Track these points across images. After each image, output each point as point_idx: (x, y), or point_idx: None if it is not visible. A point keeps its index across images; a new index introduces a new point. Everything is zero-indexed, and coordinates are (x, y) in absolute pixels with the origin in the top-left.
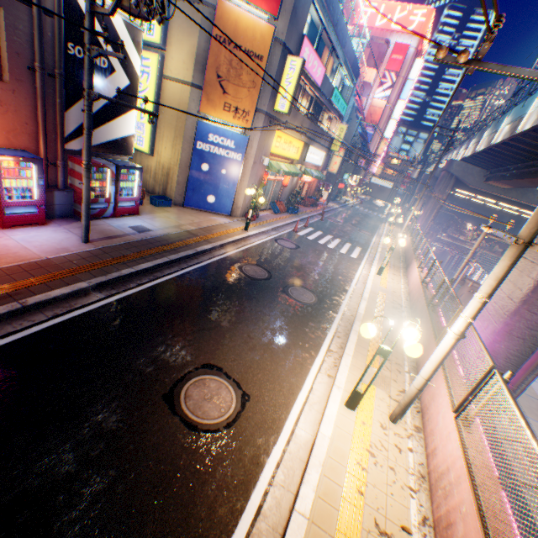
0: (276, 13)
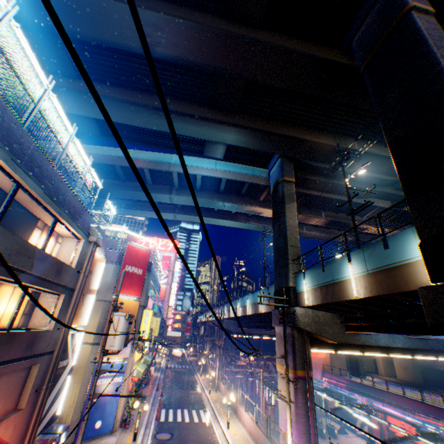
0: (141, 294)
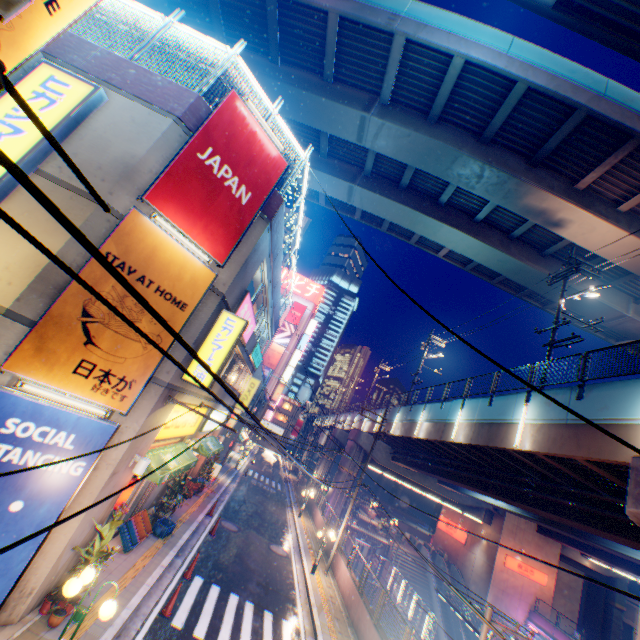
0: (224, 258)
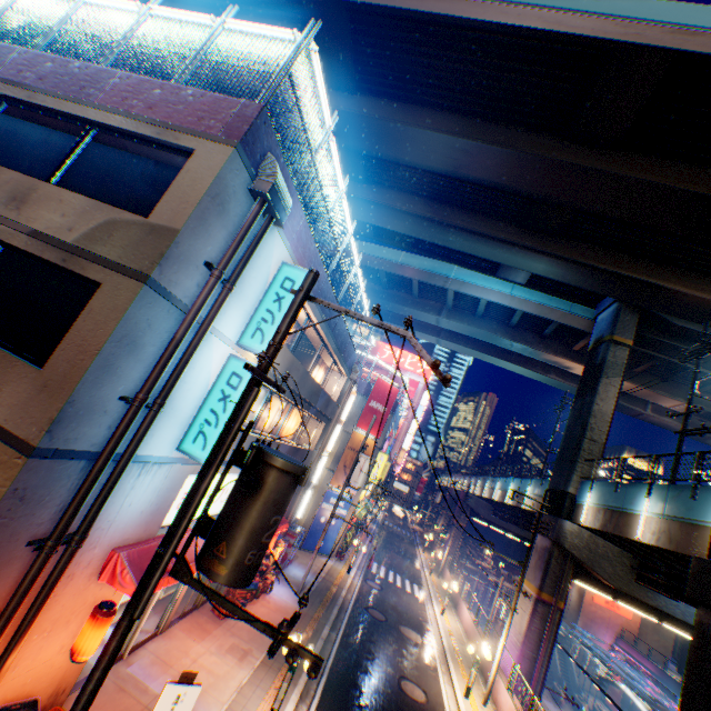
0: (379, 435)
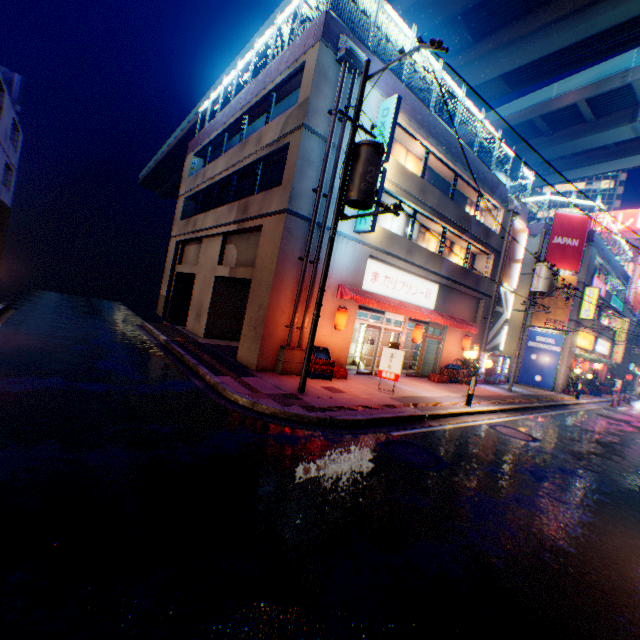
0: (576, 270)
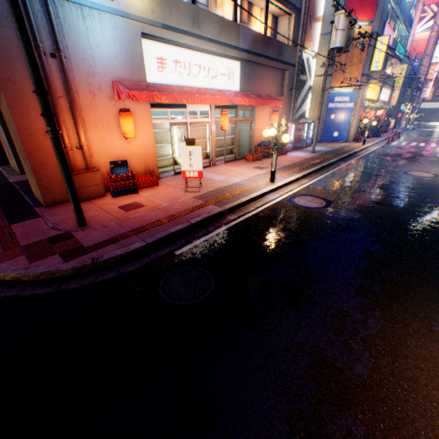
0: (372, 19)
